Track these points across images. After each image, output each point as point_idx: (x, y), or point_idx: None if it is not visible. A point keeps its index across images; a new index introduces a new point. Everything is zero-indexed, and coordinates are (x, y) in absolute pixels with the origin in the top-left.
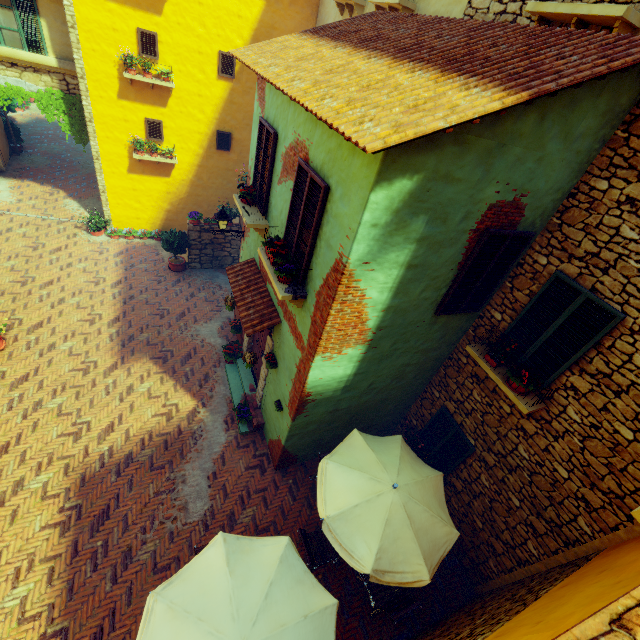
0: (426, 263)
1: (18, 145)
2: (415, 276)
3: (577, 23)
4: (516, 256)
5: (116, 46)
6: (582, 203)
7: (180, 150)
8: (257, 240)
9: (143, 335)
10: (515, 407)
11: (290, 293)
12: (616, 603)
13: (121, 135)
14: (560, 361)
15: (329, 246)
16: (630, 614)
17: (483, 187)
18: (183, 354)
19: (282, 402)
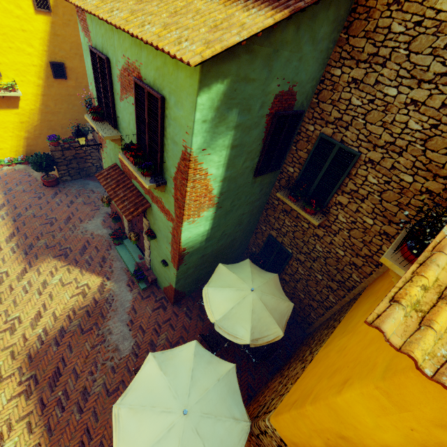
0: (243, 143)
1: None
2: (237, 153)
3: None
4: (296, 128)
5: None
6: (328, 86)
7: (20, 83)
8: (114, 148)
9: (40, 242)
10: (310, 223)
11: (154, 183)
12: (390, 292)
13: None
14: (330, 189)
15: (175, 142)
16: (397, 295)
17: (269, 83)
18: (79, 247)
19: (166, 260)
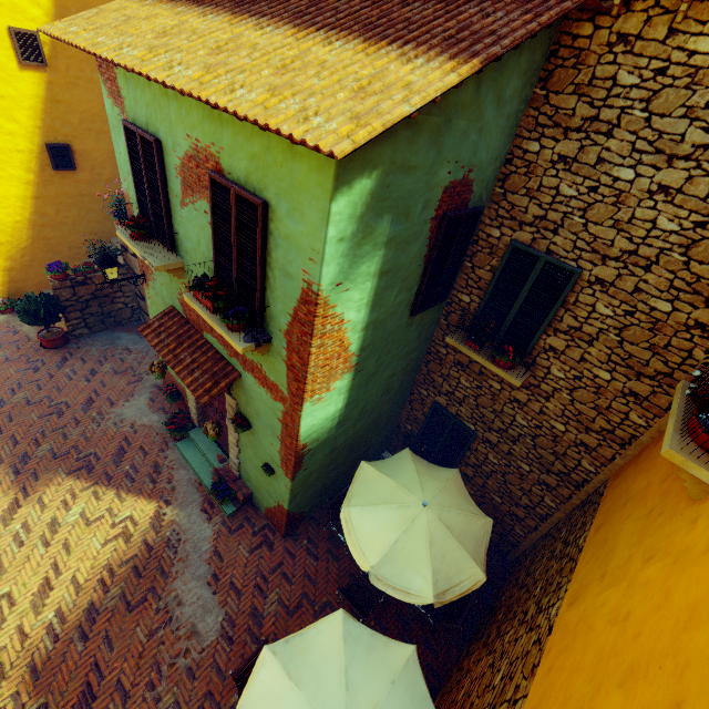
0: (396, 266)
1: None
2: (388, 283)
3: None
4: (471, 234)
5: None
6: (520, 168)
7: None
8: (170, 283)
9: (42, 448)
10: (504, 382)
11: (251, 342)
12: None
13: None
14: (535, 327)
15: (287, 275)
16: None
17: (437, 170)
18: (112, 451)
19: (271, 464)
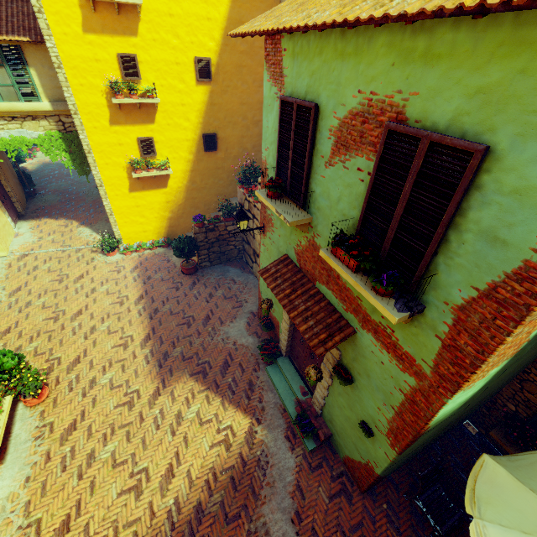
0: None
1: (32, 189)
2: None
3: None
4: None
5: (101, 76)
6: None
7: (172, 160)
8: (289, 235)
9: (176, 350)
10: None
11: (404, 311)
12: None
13: (118, 159)
14: None
15: (495, 240)
16: None
17: None
18: (220, 363)
19: (370, 425)
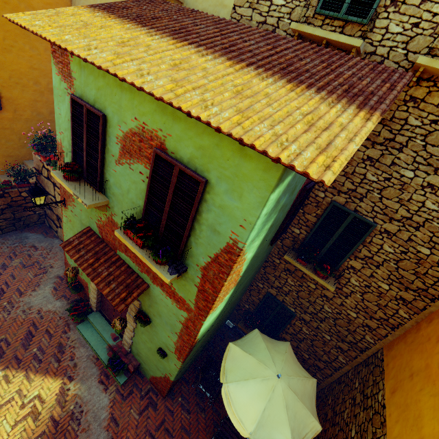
0: (277, 220)
1: None
2: (270, 231)
3: (325, 44)
4: (308, 195)
5: None
6: None
7: None
8: (91, 211)
9: None
10: (318, 284)
11: (174, 273)
12: None
13: None
14: (342, 254)
15: (215, 231)
16: None
17: None
18: (21, 336)
19: (164, 349)
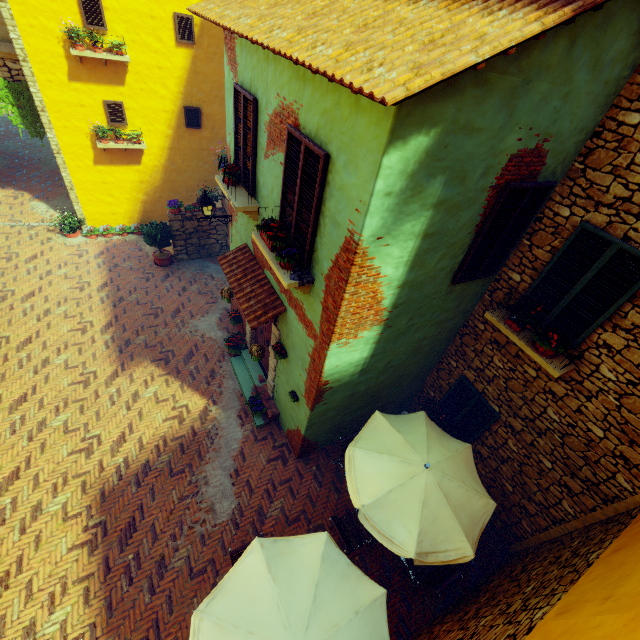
0: (443, 230)
1: None
2: (431, 246)
3: None
4: (535, 210)
5: (56, 18)
6: (609, 142)
7: (147, 133)
8: (247, 224)
9: (140, 338)
10: (541, 370)
11: (296, 280)
12: None
13: (80, 123)
14: (590, 319)
15: (335, 223)
16: None
17: (504, 135)
18: (185, 352)
19: (297, 392)
